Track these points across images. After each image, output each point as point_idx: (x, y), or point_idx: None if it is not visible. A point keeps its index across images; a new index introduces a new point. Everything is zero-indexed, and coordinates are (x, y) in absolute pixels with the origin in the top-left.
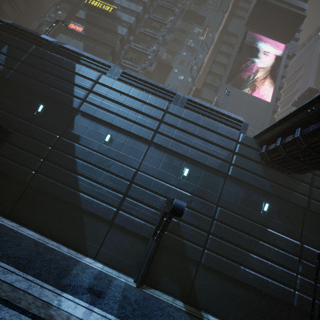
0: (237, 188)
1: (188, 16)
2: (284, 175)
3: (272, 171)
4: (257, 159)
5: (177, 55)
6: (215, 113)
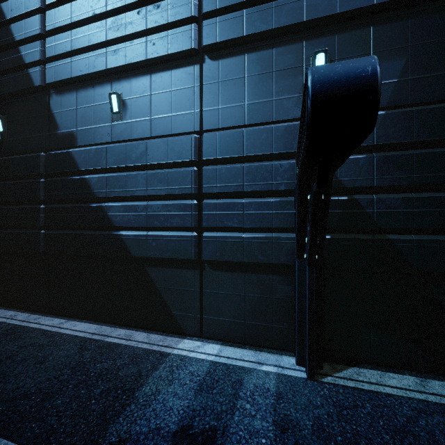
0: None
1: None
2: None
3: None
4: None
5: None
6: None
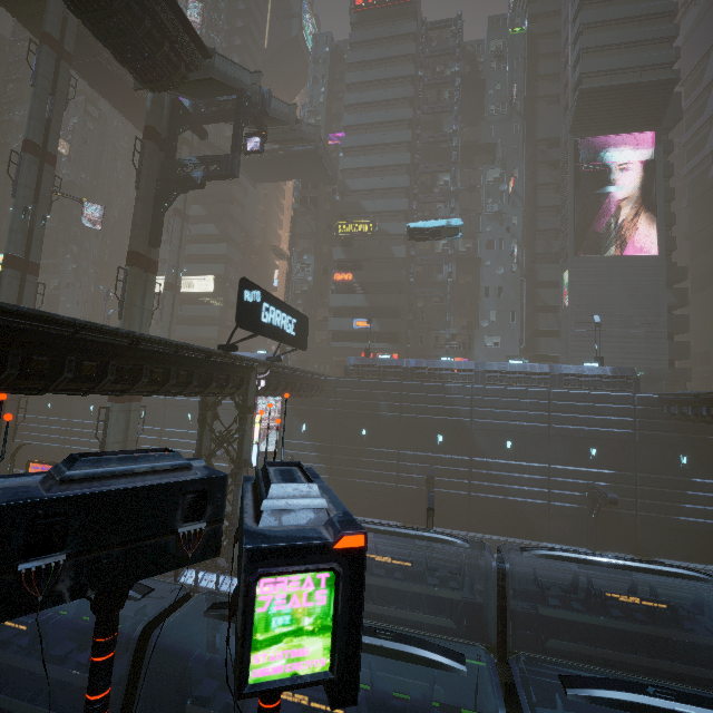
0: (649, 450)
1: (463, 150)
2: (696, 423)
3: (681, 424)
4: (661, 417)
5: (479, 236)
6: (598, 379)
